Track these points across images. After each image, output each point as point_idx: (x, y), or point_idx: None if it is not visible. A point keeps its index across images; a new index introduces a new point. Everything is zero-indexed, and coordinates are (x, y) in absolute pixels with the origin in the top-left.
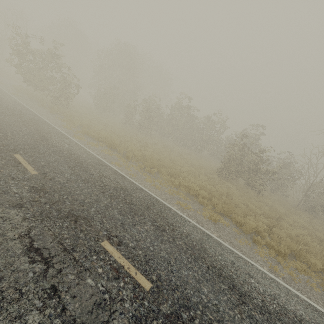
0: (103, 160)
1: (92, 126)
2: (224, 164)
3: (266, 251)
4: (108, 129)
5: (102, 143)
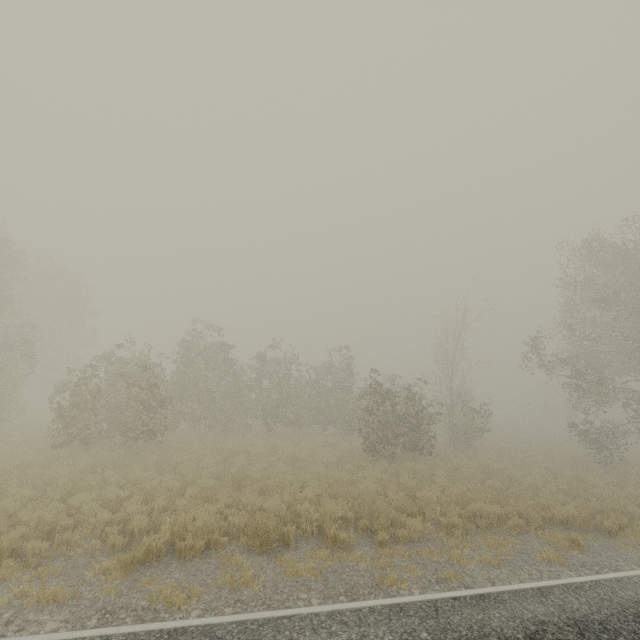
0: (394, 601)
1: (57, 518)
2: (375, 434)
3: (632, 536)
4: (112, 494)
5: (223, 551)
